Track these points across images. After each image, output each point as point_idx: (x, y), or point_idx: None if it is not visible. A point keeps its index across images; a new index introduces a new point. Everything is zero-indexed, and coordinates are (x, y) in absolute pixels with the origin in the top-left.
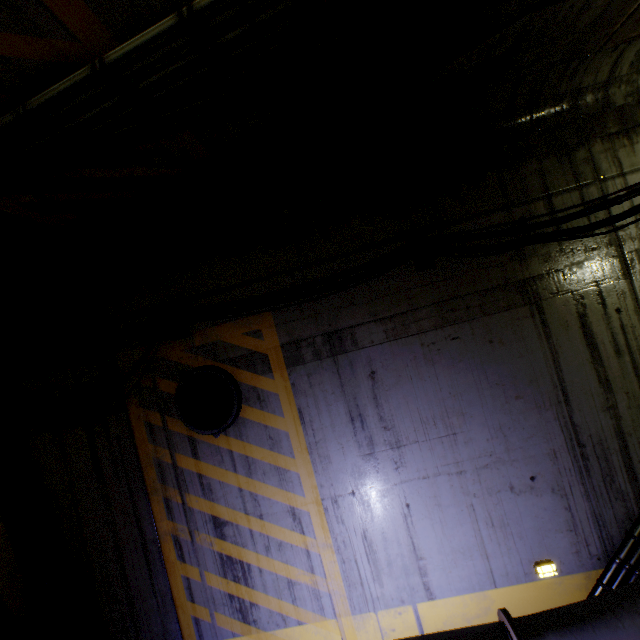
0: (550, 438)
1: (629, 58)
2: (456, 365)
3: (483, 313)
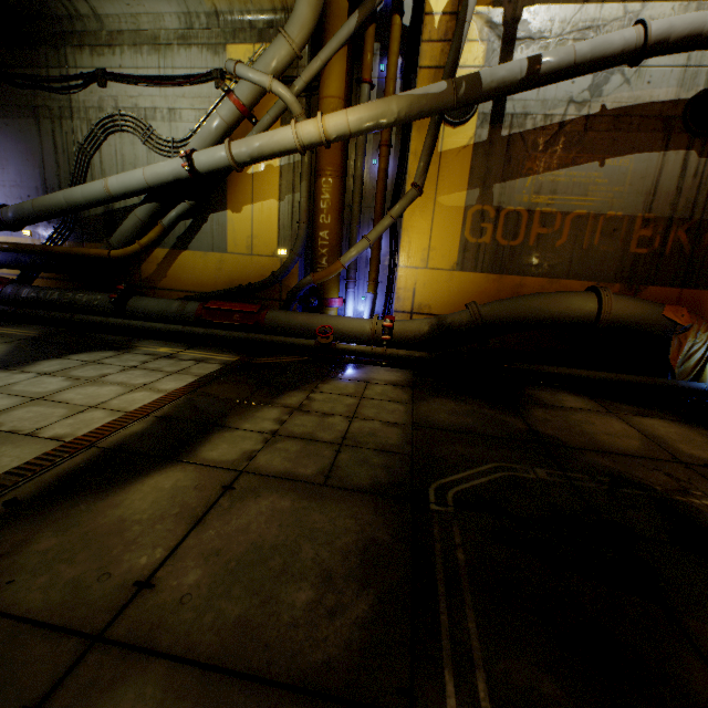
0: (37, 182)
1: (71, 7)
2: (7, 138)
3: (19, 117)
